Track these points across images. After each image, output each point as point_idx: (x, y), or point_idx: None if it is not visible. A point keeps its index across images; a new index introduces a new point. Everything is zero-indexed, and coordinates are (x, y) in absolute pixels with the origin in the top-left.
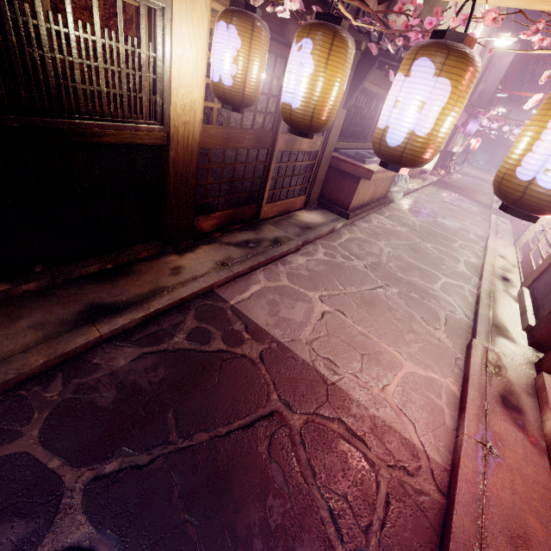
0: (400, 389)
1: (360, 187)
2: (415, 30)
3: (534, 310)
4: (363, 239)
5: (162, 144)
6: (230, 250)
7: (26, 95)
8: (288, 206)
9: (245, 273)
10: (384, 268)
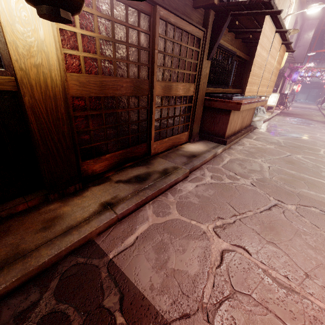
0: None
1: (231, 118)
2: None
3: None
4: (242, 159)
5: (11, 90)
6: (118, 188)
7: None
8: (175, 141)
9: (132, 210)
10: (270, 183)
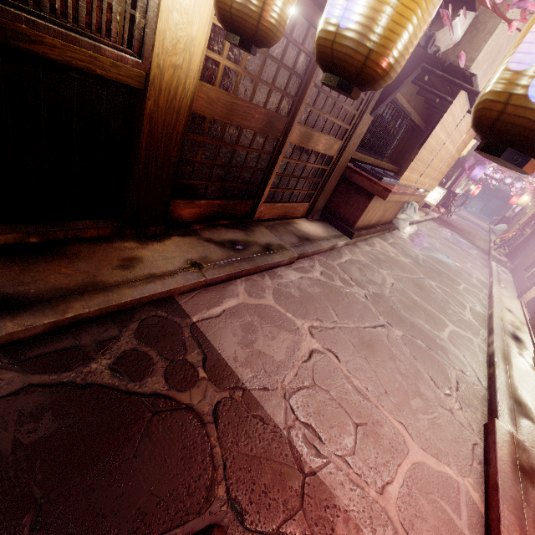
0: (406, 492)
1: (371, 205)
2: None
3: None
4: (365, 264)
5: (136, 86)
6: (209, 249)
7: None
8: (289, 211)
9: (222, 281)
10: (386, 302)
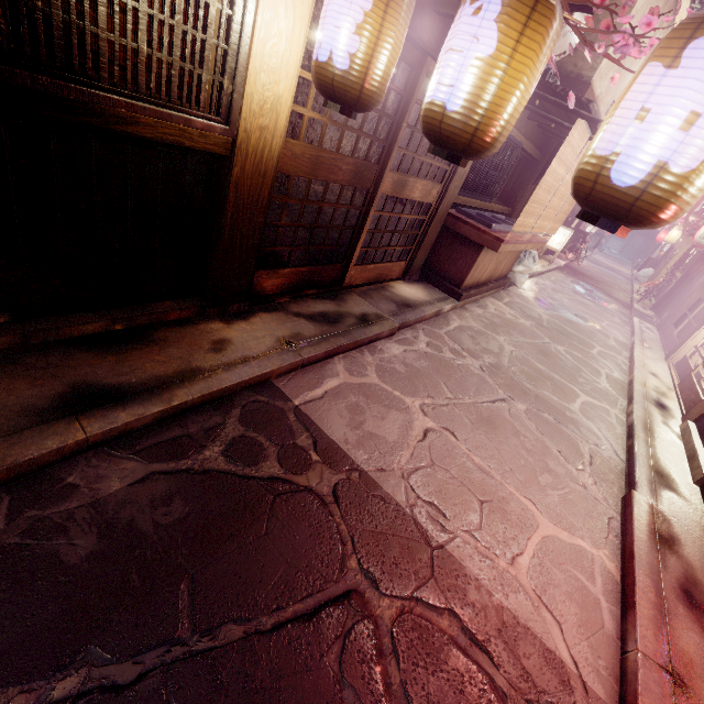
0: (537, 563)
1: (480, 259)
2: (624, 33)
3: None
4: (478, 330)
5: (223, 154)
6: (299, 324)
7: (8, 27)
8: (383, 272)
9: (319, 359)
10: (506, 373)
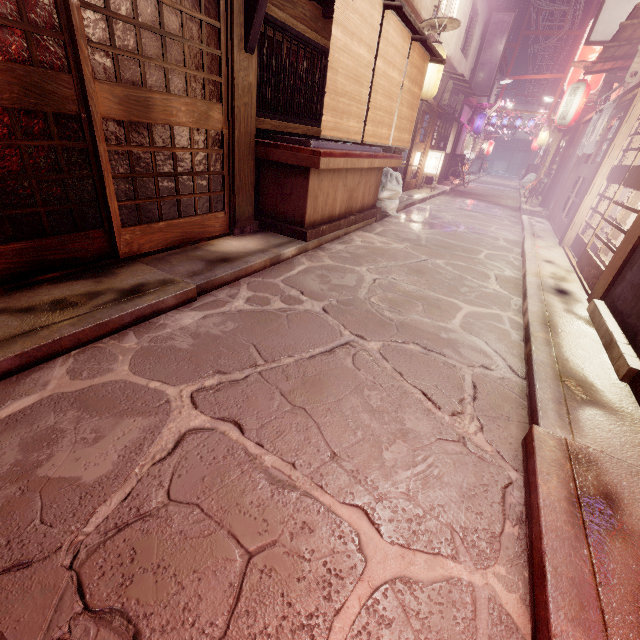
0: None
1: (314, 186)
2: None
3: (627, 336)
4: (332, 267)
5: None
6: None
7: None
8: (191, 230)
9: (11, 370)
10: (360, 306)
